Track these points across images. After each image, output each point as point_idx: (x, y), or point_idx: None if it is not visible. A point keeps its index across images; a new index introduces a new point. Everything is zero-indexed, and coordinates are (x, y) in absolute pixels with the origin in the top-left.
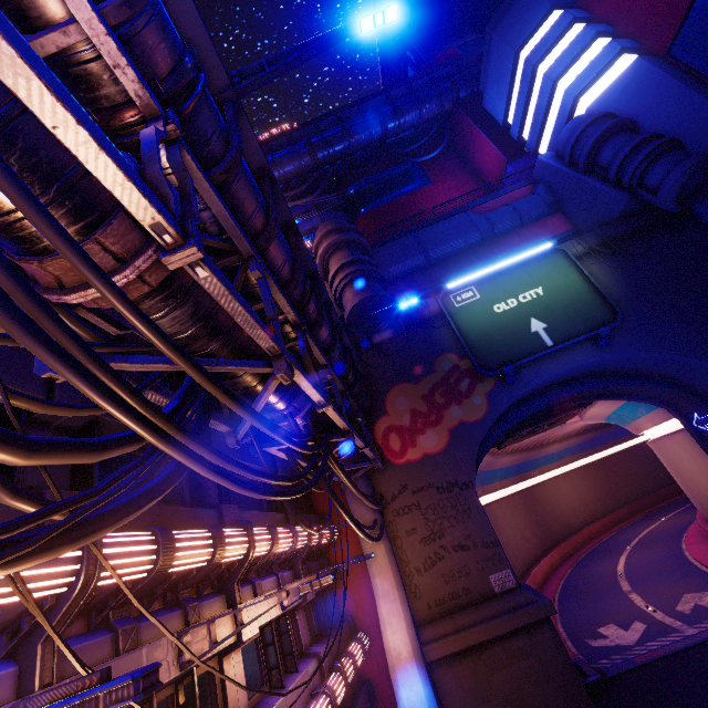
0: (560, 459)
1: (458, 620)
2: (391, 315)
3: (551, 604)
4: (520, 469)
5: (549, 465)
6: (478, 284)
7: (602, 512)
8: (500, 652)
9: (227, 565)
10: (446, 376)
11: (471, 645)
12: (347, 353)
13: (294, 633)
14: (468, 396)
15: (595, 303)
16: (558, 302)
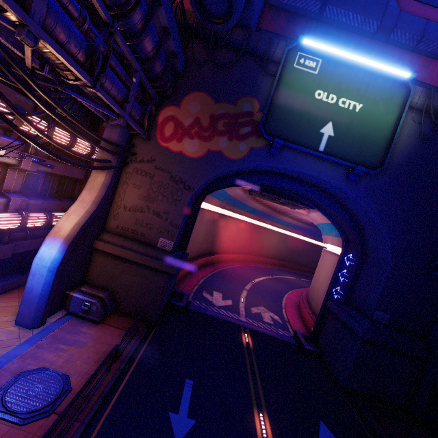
0: (286, 226)
1: (127, 243)
2: (232, 15)
3: (176, 270)
4: (262, 215)
5: (278, 224)
6: (326, 62)
7: (280, 258)
8: (135, 268)
9: None
10: (239, 114)
11: (121, 256)
12: (152, 2)
13: None
14: (240, 139)
15: (379, 148)
16: (359, 126)
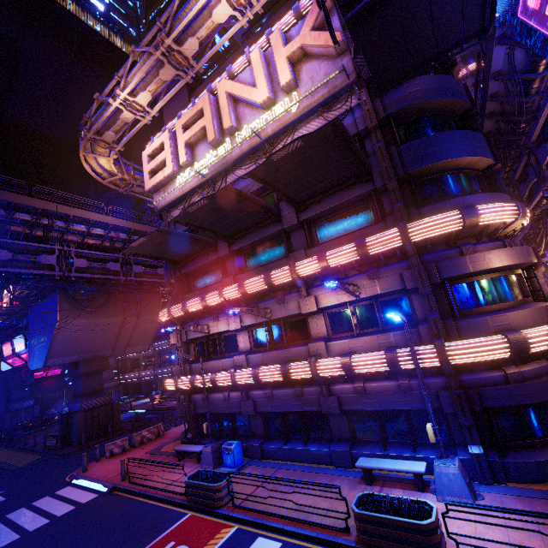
0: None
1: None
2: None
3: None
4: None
5: None
6: None
7: None
8: None
9: None
10: None
11: None
12: None
13: None
14: None
15: None
16: None
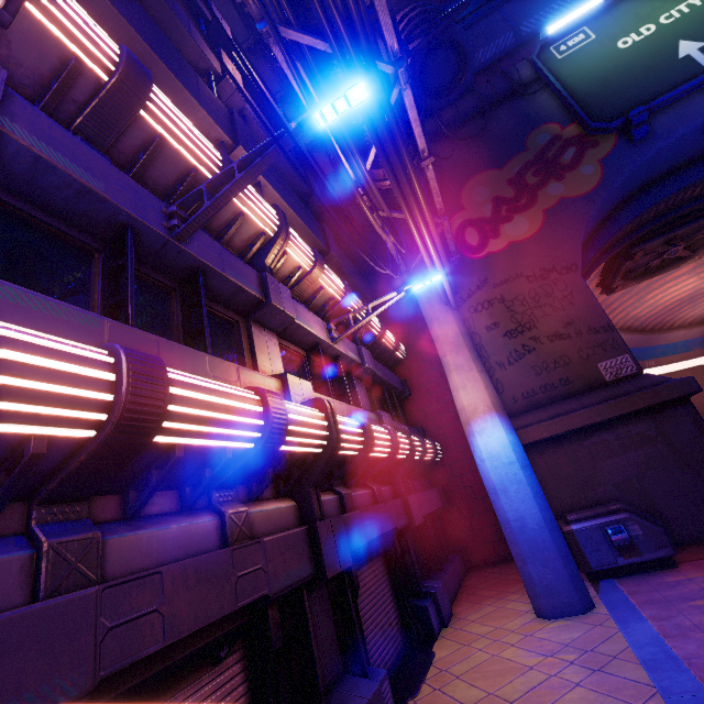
0: (685, 351)
1: (552, 410)
2: (466, 65)
3: (693, 380)
4: None
5: (669, 356)
6: (593, 22)
7: None
8: (611, 438)
9: (253, 237)
10: (542, 152)
11: (570, 429)
12: None
13: (352, 394)
14: (573, 168)
15: None
16: None
